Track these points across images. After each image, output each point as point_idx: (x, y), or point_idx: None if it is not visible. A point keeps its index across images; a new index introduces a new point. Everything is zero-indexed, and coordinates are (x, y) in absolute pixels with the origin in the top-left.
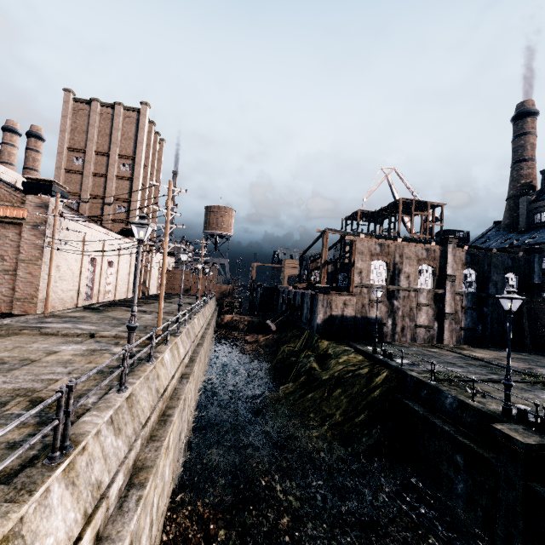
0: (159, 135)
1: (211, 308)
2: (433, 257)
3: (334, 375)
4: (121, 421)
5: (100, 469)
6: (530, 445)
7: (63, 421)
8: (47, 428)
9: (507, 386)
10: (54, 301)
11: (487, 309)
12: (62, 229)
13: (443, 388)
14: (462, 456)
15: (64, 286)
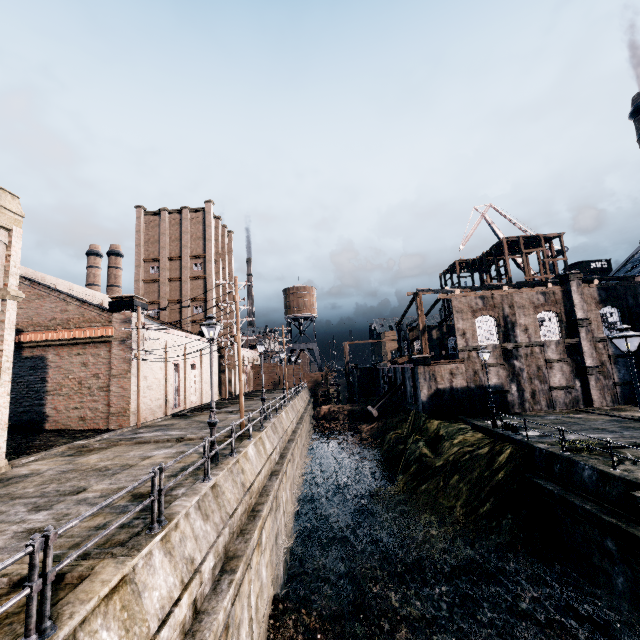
0: (226, 228)
1: (303, 400)
2: (554, 301)
3: (448, 460)
4: (208, 509)
5: (192, 547)
6: None
7: (157, 497)
8: (146, 501)
9: None
10: (144, 412)
11: None
12: (145, 340)
13: (577, 458)
14: (613, 540)
15: (152, 396)
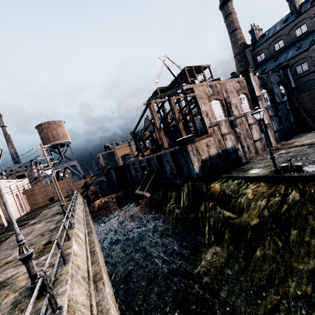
0: None
1: (81, 205)
2: (244, 86)
3: (265, 216)
4: None
5: None
6: None
7: None
8: None
9: None
10: None
11: (280, 113)
12: None
13: None
14: None
15: None
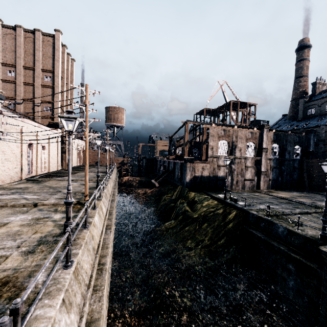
0: (70, 56)
1: (115, 174)
2: (255, 137)
3: (201, 215)
4: (71, 295)
5: None
6: None
7: None
8: None
9: (325, 221)
10: (3, 177)
11: (284, 167)
12: (2, 123)
13: (276, 222)
14: (293, 265)
15: (9, 165)
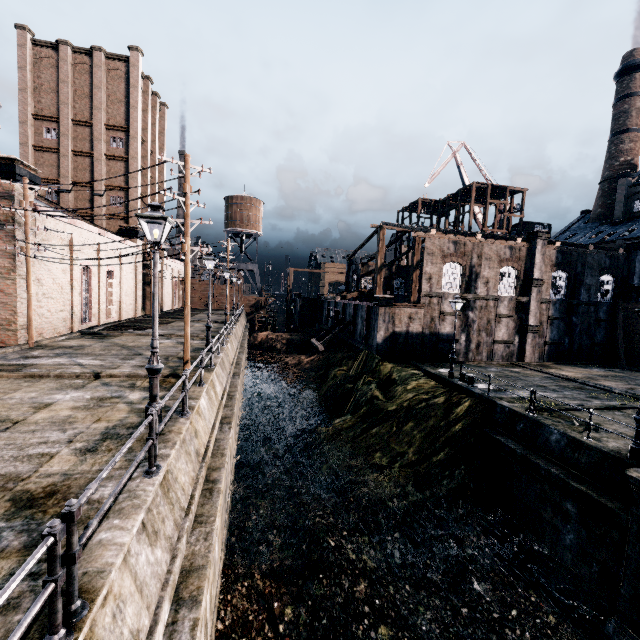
0: (158, 98)
1: (242, 326)
2: (518, 257)
3: (402, 406)
4: (156, 520)
5: (134, 612)
6: None
7: (63, 579)
8: (32, 610)
9: None
10: (40, 327)
11: (576, 319)
12: (38, 229)
13: (546, 422)
14: (575, 503)
15: (51, 306)
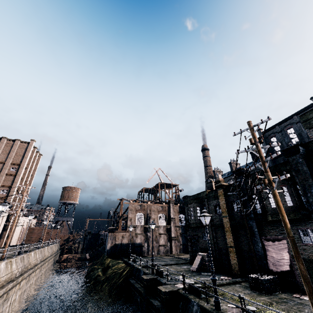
0: (39, 153)
1: (52, 250)
2: (165, 210)
3: (106, 276)
4: None
5: None
6: (147, 279)
7: None
8: None
9: (152, 259)
10: None
11: None
12: None
13: (141, 269)
14: (139, 297)
15: None
